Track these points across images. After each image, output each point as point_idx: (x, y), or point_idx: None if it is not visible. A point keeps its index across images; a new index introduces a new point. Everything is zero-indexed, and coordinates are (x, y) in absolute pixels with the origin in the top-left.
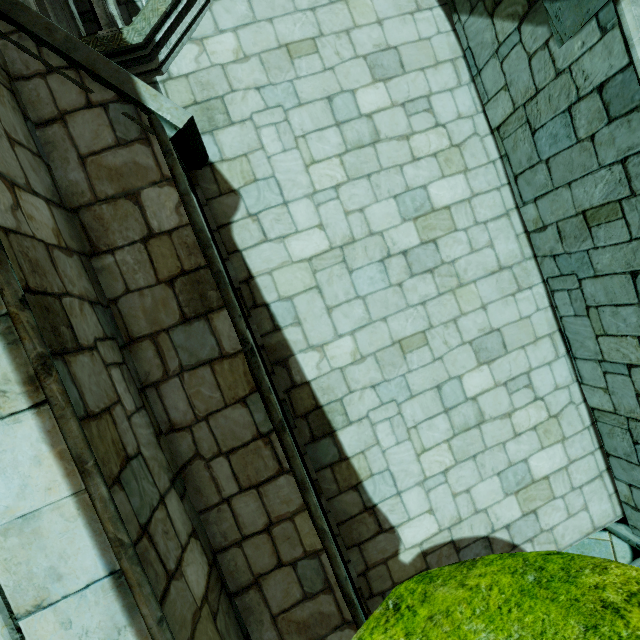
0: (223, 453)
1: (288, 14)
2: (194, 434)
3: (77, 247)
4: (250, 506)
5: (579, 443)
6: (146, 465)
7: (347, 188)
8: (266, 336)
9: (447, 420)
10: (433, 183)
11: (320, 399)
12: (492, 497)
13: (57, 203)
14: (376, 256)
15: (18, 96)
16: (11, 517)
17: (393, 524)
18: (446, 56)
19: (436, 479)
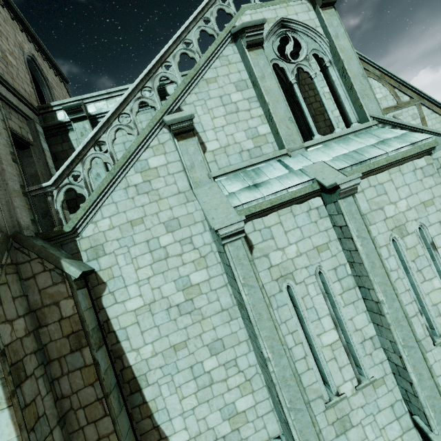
0: (82, 407)
1: (132, 208)
2: (71, 399)
3: (33, 328)
4: (91, 430)
5: (261, 393)
6: (47, 418)
7: (153, 278)
8: (113, 345)
9: (195, 383)
10: (192, 273)
11: (136, 374)
12: (216, 421)
13: (28, 312)
14: (165, 307)
15: (19, 271)
16: None
17: (167, 435)
18: (199, 219)
19: (189, 412)
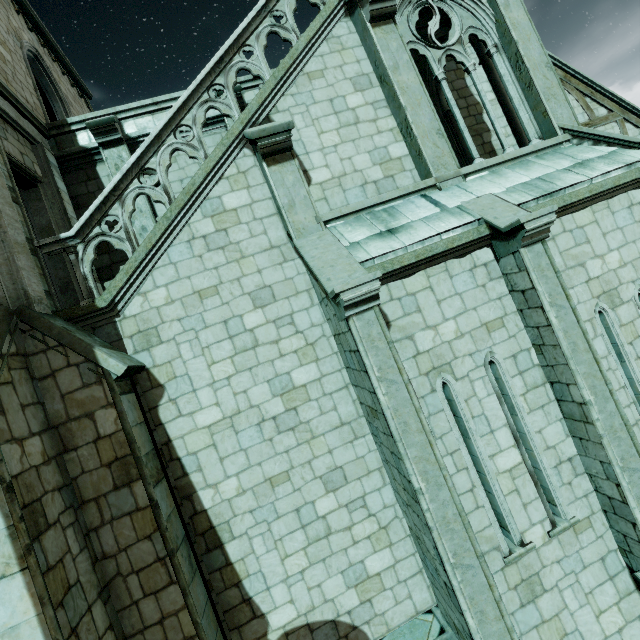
0: (135, 571)
1: (200, 272)
2: (118, 560)
3: (55, 452)
4: (150, 606)
5: (403, 547)
6: (82, 587)
7: (236, 378)
8: (178, 480)
9: (304, 533)
10: (294, 370)
11: (214, 522)
12: (337, 590)
13: (46, 428)
14: (255, 421)
15: (30, 366)
16: (6, 628)
17: (264, 611)
18: (303, 288)
19: (296, 577)
